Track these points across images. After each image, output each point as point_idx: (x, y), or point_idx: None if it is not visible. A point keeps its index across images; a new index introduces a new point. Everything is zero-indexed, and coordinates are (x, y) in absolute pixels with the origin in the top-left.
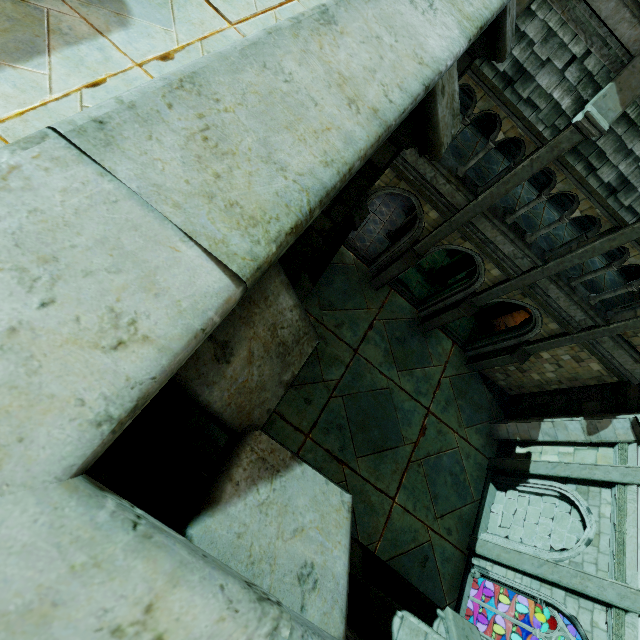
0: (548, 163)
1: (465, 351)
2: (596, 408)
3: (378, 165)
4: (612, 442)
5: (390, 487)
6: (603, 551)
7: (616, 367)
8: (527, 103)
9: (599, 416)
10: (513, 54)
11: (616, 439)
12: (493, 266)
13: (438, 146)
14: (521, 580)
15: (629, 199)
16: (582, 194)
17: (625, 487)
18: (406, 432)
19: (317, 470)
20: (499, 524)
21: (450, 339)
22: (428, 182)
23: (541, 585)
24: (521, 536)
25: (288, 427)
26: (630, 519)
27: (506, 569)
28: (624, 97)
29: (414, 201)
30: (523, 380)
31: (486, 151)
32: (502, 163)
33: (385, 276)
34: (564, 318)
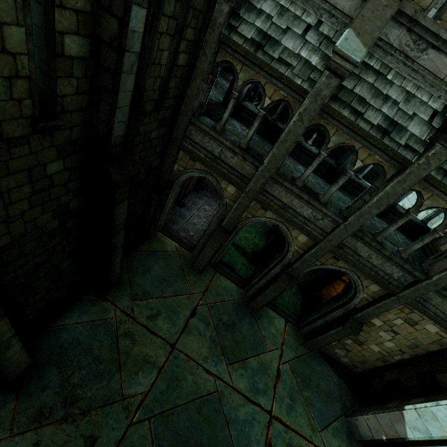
0: (316, 113)
1: (299, 328)
2: None
3: None
4: None
5: None
6: None
7: None
8: (280, 62)
9: None
10: (256, 25)
11: None
12: (298, 232)
13: None
14: None
15: (403, 138)
16: (357, 143)
17: None
18: None
19: None
20: None
21: (282, 317)
22: (218, 158)
23: None
24: None
25: None
26: None
27: None
28: (364, 39)
29: (212, 179)
30: (364, 354)
31: (259, 119)
32: (288, 159)
33: (203, 258)
34: (382, 277)
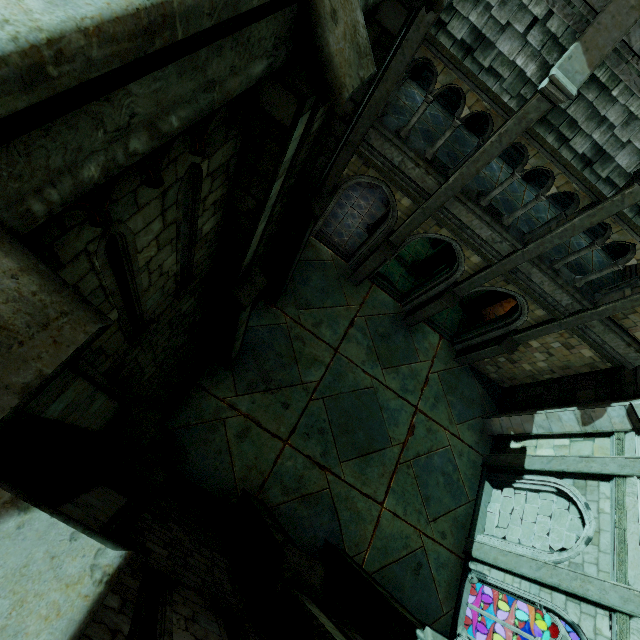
0: (517, 136)
1: (453, 344)
2: (590, 396)
3: (284, 123)
4: (608, 432)
5: (378, 492)
6: (604, 550)
7: (608, 352)
8: (489, 72)
9: (593, 405)
10: (470, 20)
11: (612, 428)
12: (472, 253)
13: (338, 87)
14: (520, 585)
15: (606, 170)
16: (557, 168)
17: (624, 479)
18: (393, 432)
19: (63, 518)
20: (496, 524)
21: (437, 333)
22: (396, 167)
23: (540, 589)
24: (519, 536)
25: (265, 434)
26: (630, 514)
27: (504, 573)
28: (591, 57)
29: (385, 189)
30: (514, 371)
31: (453, 129)
32: None
33: (363, 270)
34: (550, 303)
